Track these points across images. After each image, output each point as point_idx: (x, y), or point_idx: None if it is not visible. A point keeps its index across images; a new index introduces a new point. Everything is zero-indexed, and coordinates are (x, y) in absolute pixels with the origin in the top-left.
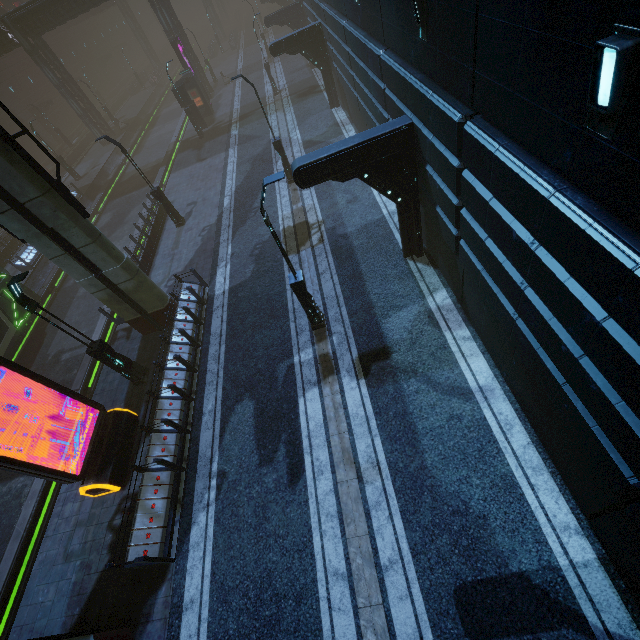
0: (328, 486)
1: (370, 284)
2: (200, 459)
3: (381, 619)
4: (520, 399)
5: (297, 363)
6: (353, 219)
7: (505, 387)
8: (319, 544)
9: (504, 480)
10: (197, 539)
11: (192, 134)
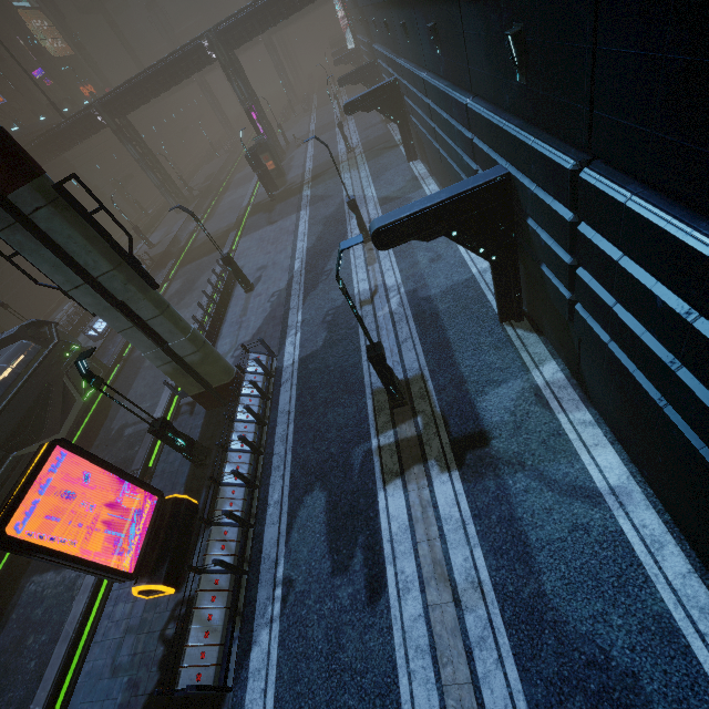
0: (416, 609)
1: (460, 354)
2: (264, 561)
3: None
4: (671, 508)
5: (375, 448)
6: (437, 280)
7: (647, 490)
8: (407, 689)
9: (658, 622)
10: (258, 664)
11: (263, 197)
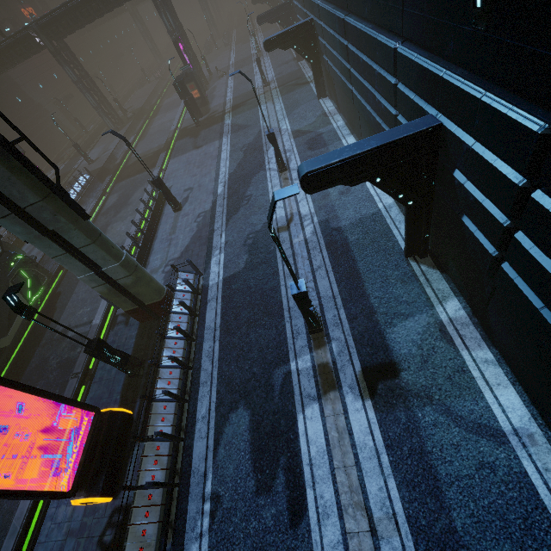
0: (335, 535)
1: (369, 285)
2: (193, 474)
3: None
4: None
5: (294, 371)
6: (347, 212)
7: (548, 433)
8: None
9: None
10: None
11: (189, 123)
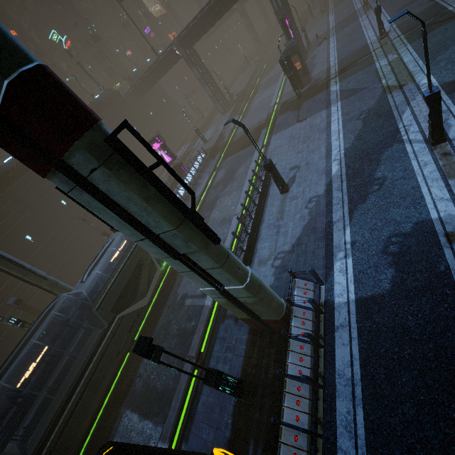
0: None
1: None
2: None
3: None
4: None
5: None
6: None
7: None
8: None
9: None
10: None
11: (290, 96)
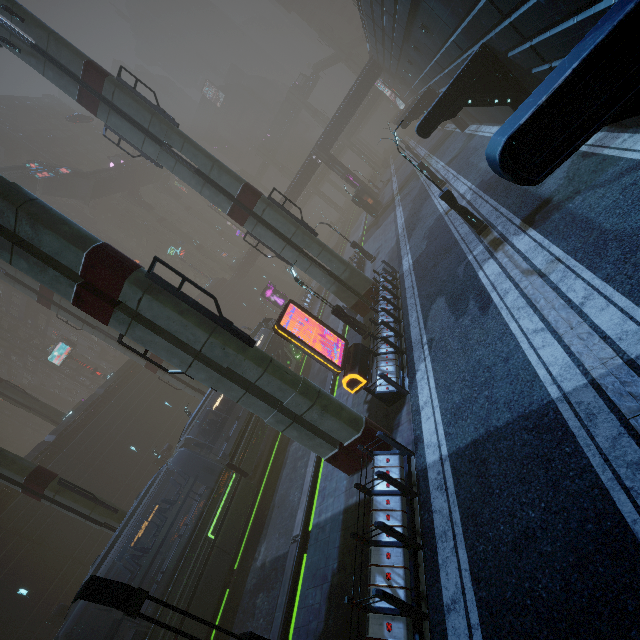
0: (514, 296)
1: None
2: (413, 343)
3: (584, 329)
4: None
5: (471, 259)
6: None
7: None
8: (515, 326)
9: None
10: (421, 376)
11: (370, 222)
